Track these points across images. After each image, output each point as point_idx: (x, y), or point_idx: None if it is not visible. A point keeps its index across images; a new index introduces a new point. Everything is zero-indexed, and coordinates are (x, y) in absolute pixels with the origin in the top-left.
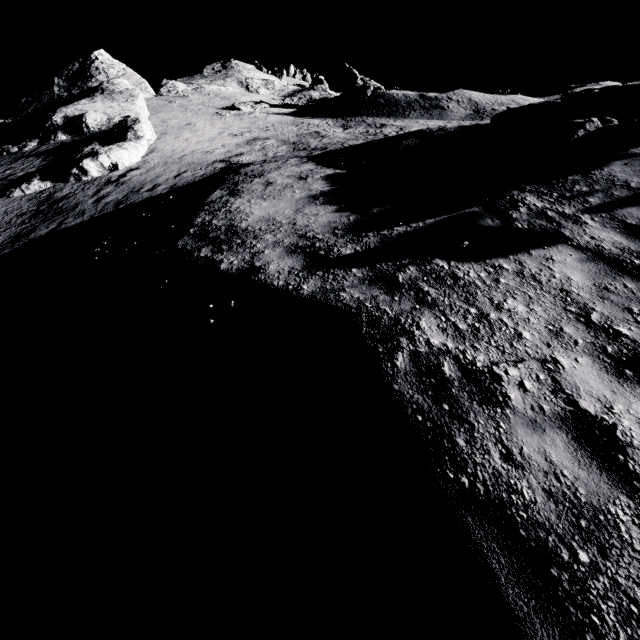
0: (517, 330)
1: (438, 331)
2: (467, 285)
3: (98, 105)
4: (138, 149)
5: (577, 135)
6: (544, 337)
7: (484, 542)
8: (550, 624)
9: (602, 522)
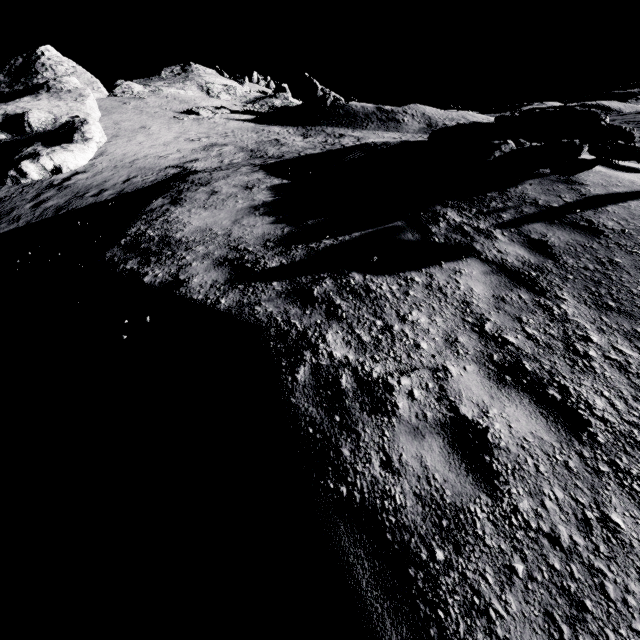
0: (416, 341)
1: (342, 344)
2: (378, 298)
3: (43, 103)
4: (85, 152)
5: (494, 155)
6: (439, 347)
7: (352, 548)
8: (400, 622)
9: (461, 521)
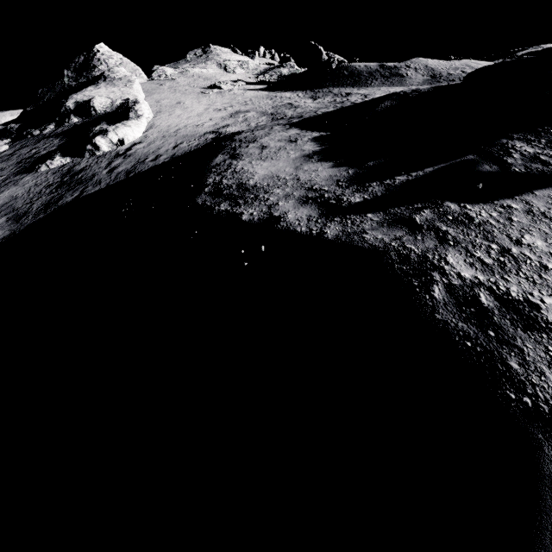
0: (542, 263)
1: (466, 265)
2: (482, 224)
3: (102, 91)
4: (139, 126)
5: None
6: None
7: None
8: None
9: None
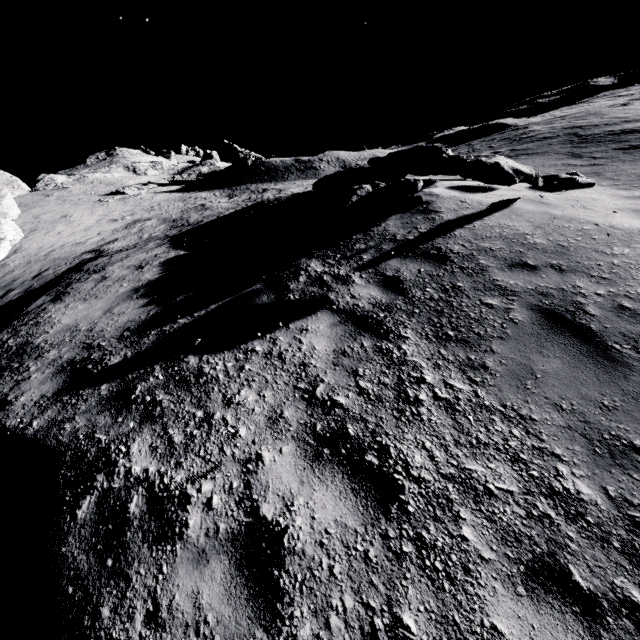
0: (235, 427)
1: (147, 453)
2: (208, 382)
3: None
4: None
5: (351, 201)
6: (260, 429)
7: None
8: None
9: None
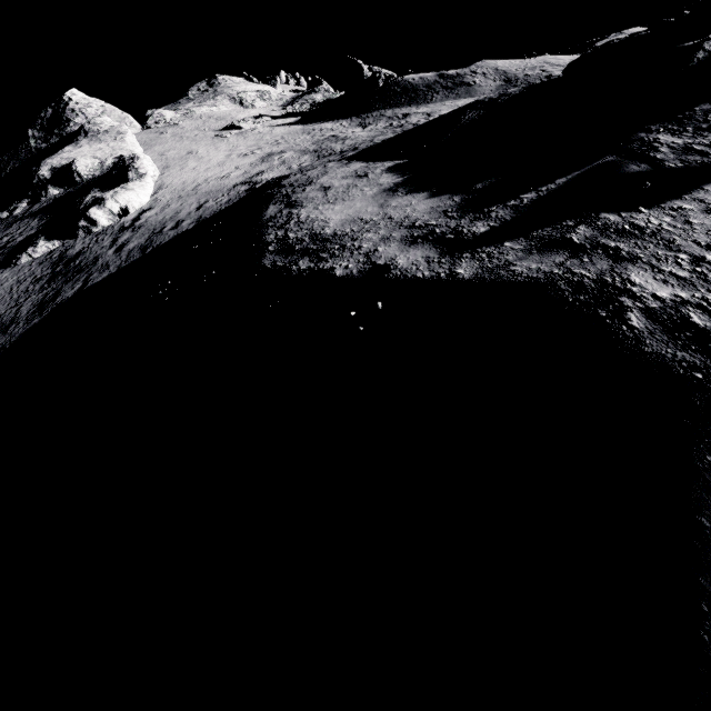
0: None
1: (658, 283)
2: (657, 233)
3: (85, 150)
4: (145, 188)
5: (697, 58)
6: None
7: None
8: None
9: None
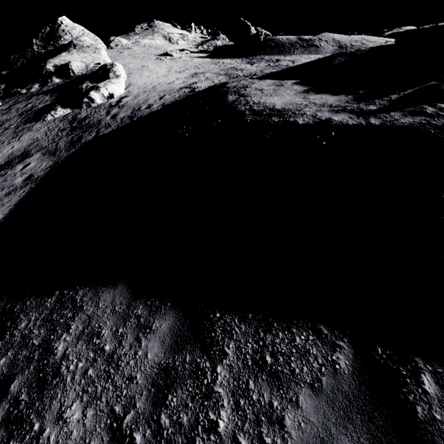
0: None
1: None
2: None
3: (75, 56)
4: (121, 84)
5: None
6: None
7: None
8: None
9: None
